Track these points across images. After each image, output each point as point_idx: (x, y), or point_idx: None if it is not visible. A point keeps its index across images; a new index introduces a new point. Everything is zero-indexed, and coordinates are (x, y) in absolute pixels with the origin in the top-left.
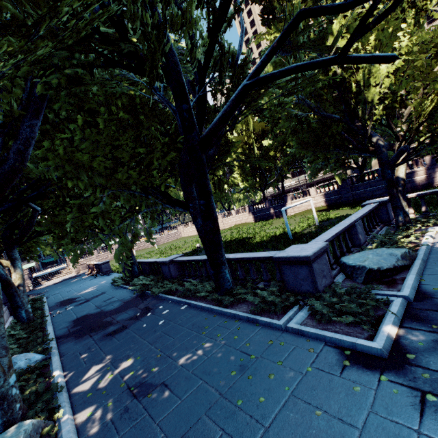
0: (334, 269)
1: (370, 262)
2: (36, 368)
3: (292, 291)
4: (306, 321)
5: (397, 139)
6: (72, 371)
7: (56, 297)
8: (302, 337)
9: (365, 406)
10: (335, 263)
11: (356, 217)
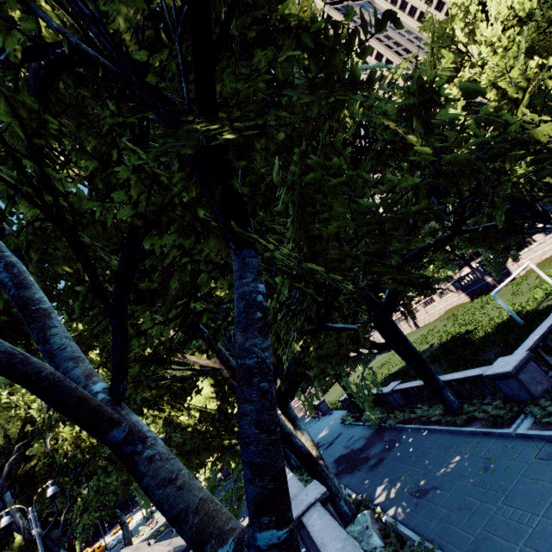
0: None
1: None
2: None
3: (515, 401)
4: (531, 426)
5: None
6: (363, 493)
7: None
8: (528, 439)
9: None
10: None
11: None
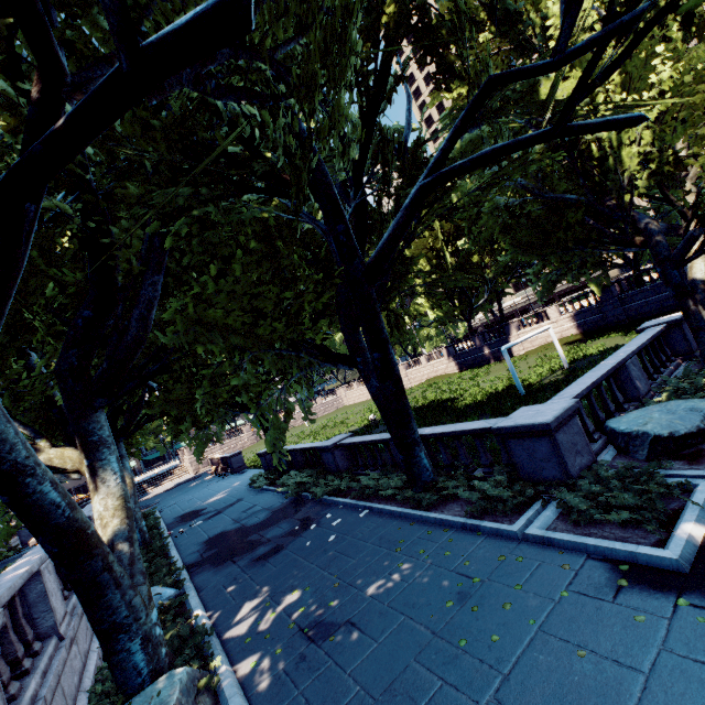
0: (596, 441)
1: (656, 425)
2: (171, 606)
3: (529, 479)
4: (555, 524)
5: (684, 217)
6: (217, 610)
7: (173, 510)
8: (550, 549)
9: (654, 641)
10: (598, 430)
11: (627, 353)
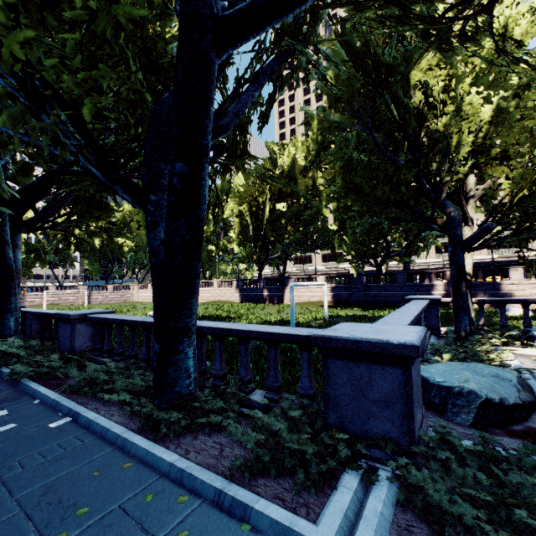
0: None
1: (480, 385)
2: None
3: (340, 426)
4: None
5: (466, 221)
6: None
7: None
8: None
9: None
10: None
11: (421, 307)
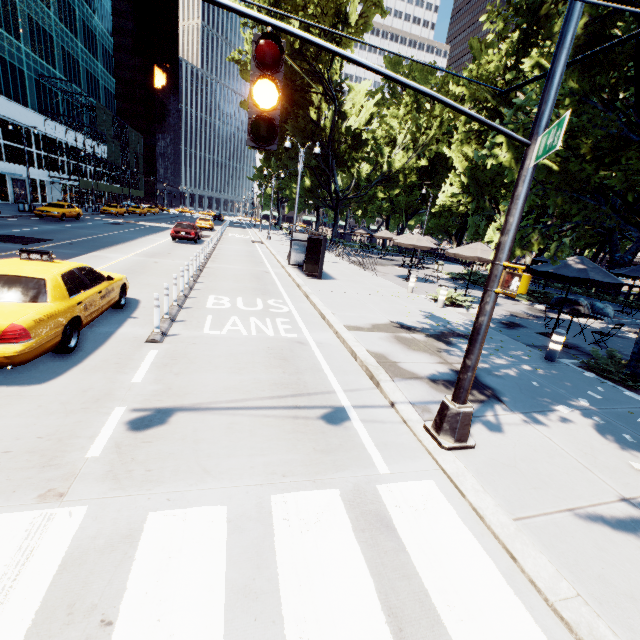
0: None
1: None
2: None
3: None
4: None
5: None
6: None
7: None
8: None
9: None
10: None
11: None
